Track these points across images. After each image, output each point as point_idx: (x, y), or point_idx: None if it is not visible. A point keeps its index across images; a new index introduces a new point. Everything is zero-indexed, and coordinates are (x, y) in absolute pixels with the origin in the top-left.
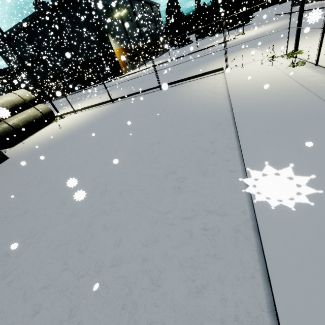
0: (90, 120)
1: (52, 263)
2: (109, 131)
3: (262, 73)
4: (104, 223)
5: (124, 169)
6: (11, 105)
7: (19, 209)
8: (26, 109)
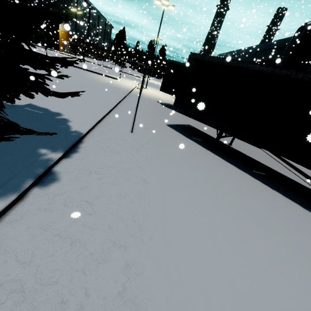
0: None
1: None
2: None
3: (126, 85)
4: None
5: None
6: None
7: None
8: None
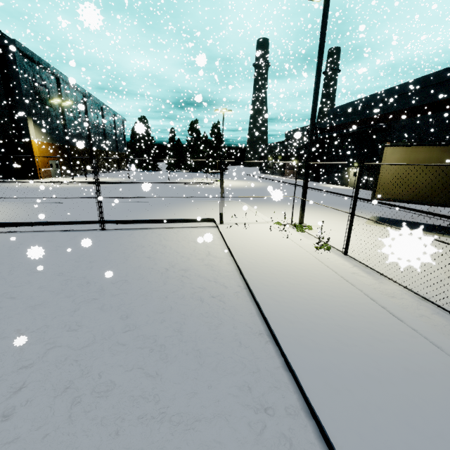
0: None
1: None
2: None
3: (283, 249)
4: None
5: None
6: None
7: None
8: None
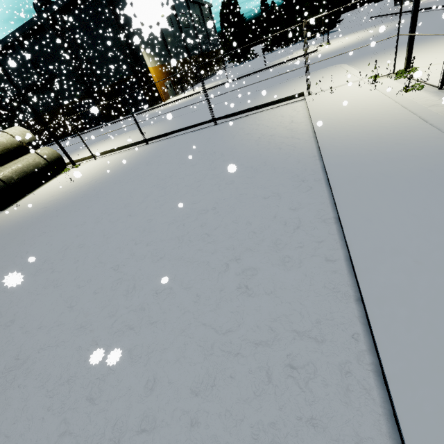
0: (114, 170)
1: (44, 420)
2: (141, 188)
3: (362, 102)
4: (130, 346)
5: (162, 251)
6: (1, 149)
7: (3, 315)
8: (23, 155)
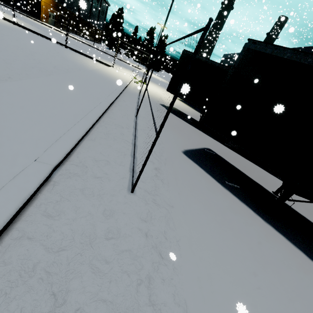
0: None
1: None
2: (1, 31)
3: (121, 75)
4: None
5: (6, 45)
6: None
7: None
8: None
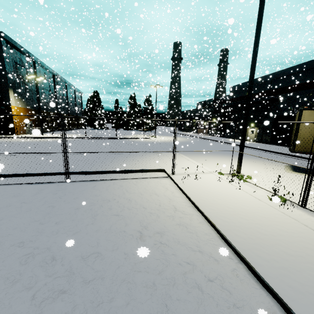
0: None
1: None
2: None
3: (245, 203)
4: None
5: None
6: None
7: None
8: None
